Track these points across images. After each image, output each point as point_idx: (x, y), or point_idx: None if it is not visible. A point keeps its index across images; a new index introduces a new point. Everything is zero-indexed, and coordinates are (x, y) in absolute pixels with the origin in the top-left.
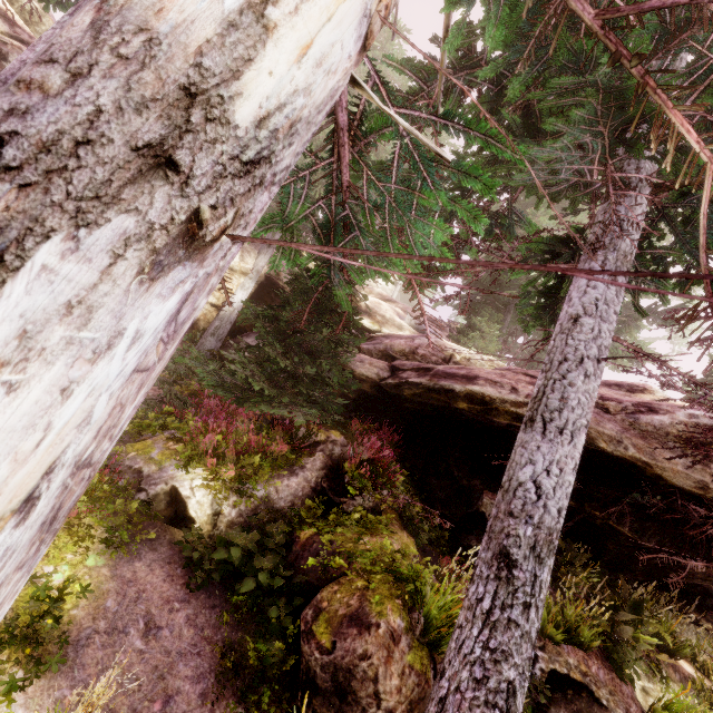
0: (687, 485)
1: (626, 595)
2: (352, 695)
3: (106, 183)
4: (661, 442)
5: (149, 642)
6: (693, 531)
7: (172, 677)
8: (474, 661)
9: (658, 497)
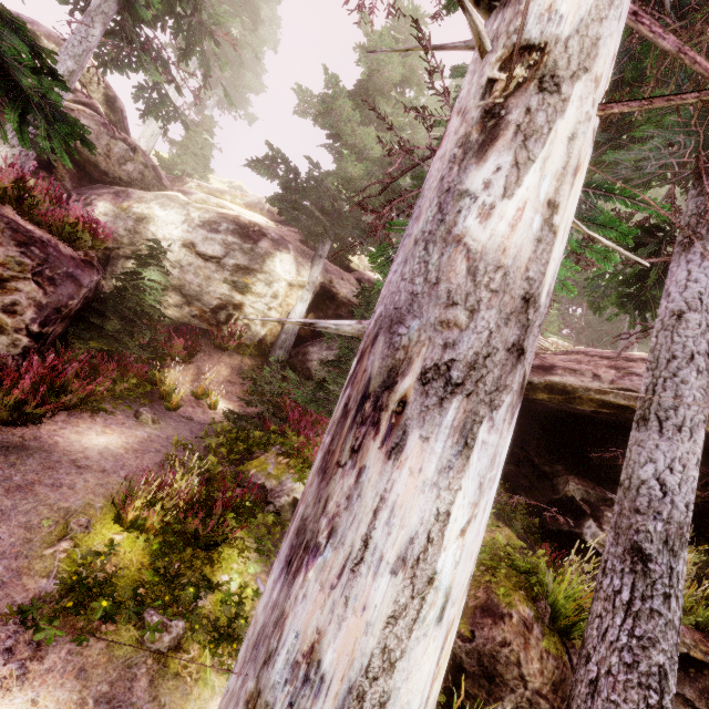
0: None
1: None
2: (499, 678)
3: (499, 378)
4: None
5: None
6: None
7: None
8: (621, 647)
9: None
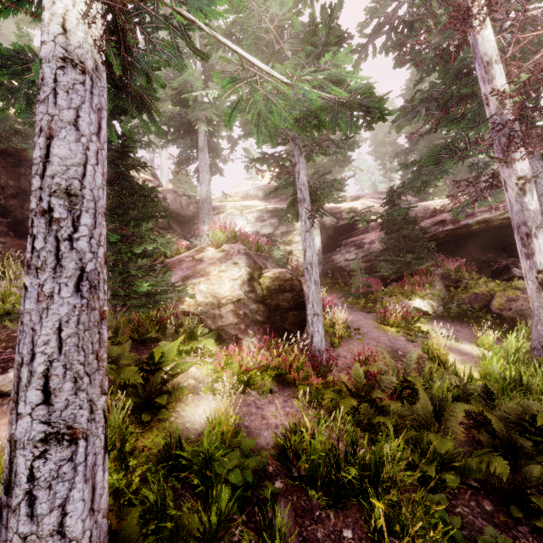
0: None
1: None
2: (526, 314)
3: None
4: None
5: (461, 333)
6: None
7: (475, 335)
8: None
9: None
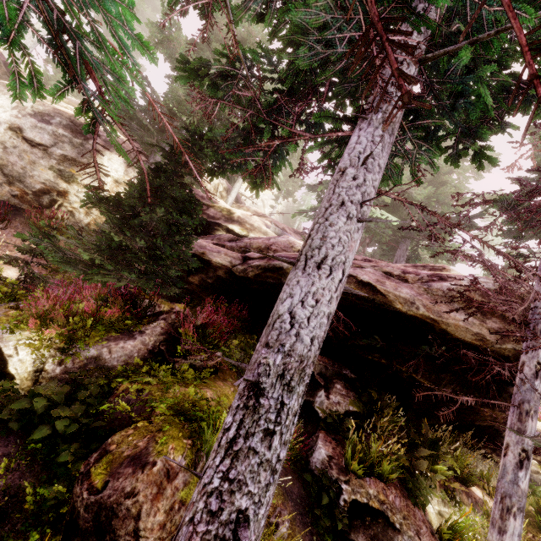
0: (468, 337)
1: (428, 435)
2: (111, 534)
3: None
4: (448, 304)
5: None
6: (475, 378)
7: None
8: (209, 491)
9: (443, 348)
